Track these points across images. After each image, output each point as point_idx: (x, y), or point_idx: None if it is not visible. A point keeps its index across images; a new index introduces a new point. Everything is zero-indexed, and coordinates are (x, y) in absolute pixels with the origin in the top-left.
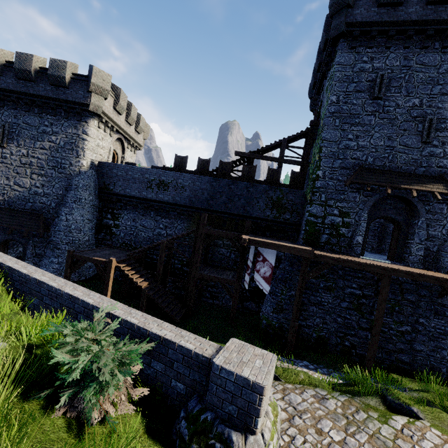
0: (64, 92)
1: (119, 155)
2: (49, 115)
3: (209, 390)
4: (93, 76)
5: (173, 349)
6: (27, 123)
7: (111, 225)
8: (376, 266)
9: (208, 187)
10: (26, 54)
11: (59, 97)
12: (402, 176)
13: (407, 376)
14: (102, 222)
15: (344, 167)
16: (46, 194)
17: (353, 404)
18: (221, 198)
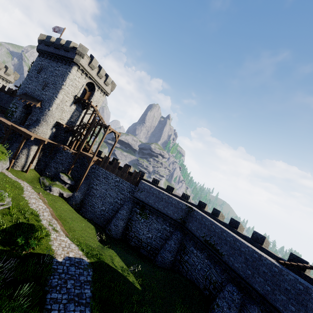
0: None
1: None
2: None
3: None
4: None
5: None
6: None
7: None
8: None
9: None
10: None
11: None
12: (32, 98)
13: None
14: None
15: (23, 93)
16: None
17: None
18: None
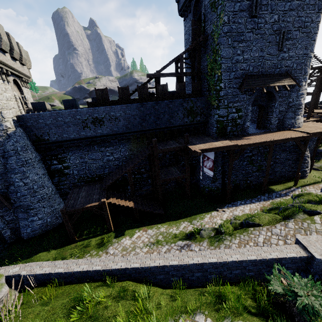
0: None
1: (19, 96)
2: None
3: (314, 268)
4: None
5: (285, 260)
6: None
7: (61, 168)
8: (267, 141)
9: (138, 113)
10: None
11: None
12: (268, 77)
13: (274, 185)
14: (50, 169)
15: (236, 77)
16: None
17: (298, 221)
18: (150, 118)
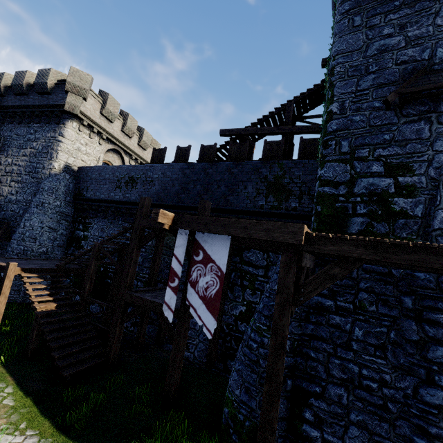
0: (47, 98)
1: None
2: (35, 124)
3: None
4: (69, 75)
5: None
6: (18, 134)
7: (81, 237)
8: None
9: (179, 177)
10: (22, 71)
11: (43, 103)
12: None
13: None
14: (74, 234)
15: (383, 83)
16: (18, 201)
17: None
18: (195, 188)
